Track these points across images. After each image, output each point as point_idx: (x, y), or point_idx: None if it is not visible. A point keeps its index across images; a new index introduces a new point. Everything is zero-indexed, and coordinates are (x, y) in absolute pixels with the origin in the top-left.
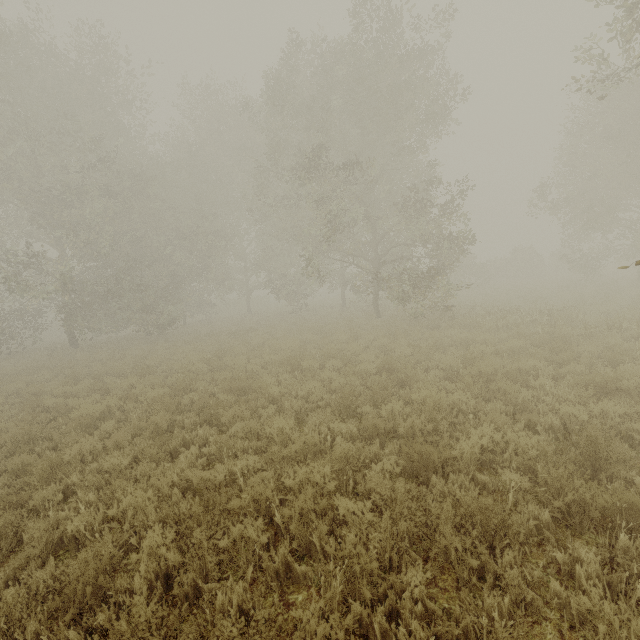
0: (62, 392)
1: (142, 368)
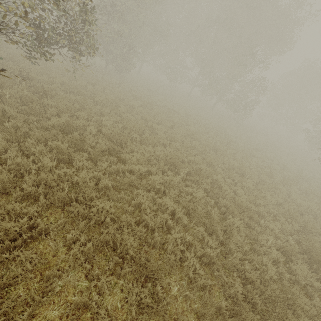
0: (157, 111)
1: (175, 110)
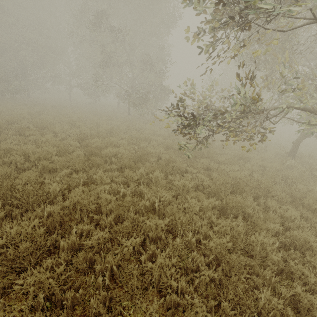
0: None
1: None
